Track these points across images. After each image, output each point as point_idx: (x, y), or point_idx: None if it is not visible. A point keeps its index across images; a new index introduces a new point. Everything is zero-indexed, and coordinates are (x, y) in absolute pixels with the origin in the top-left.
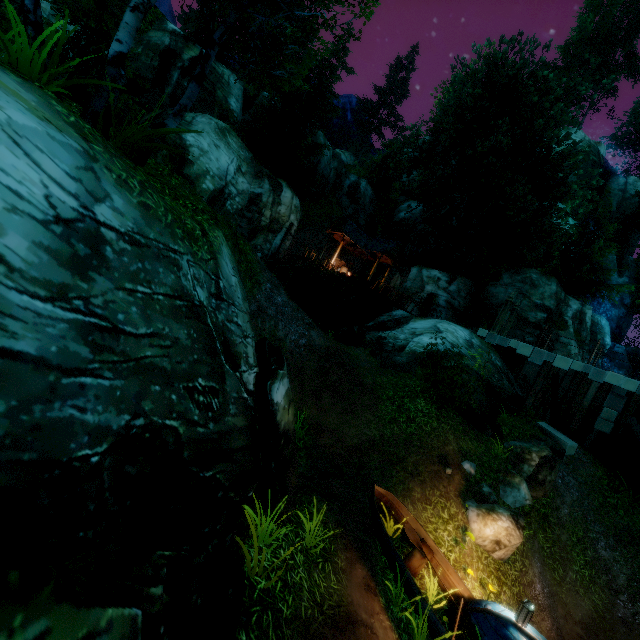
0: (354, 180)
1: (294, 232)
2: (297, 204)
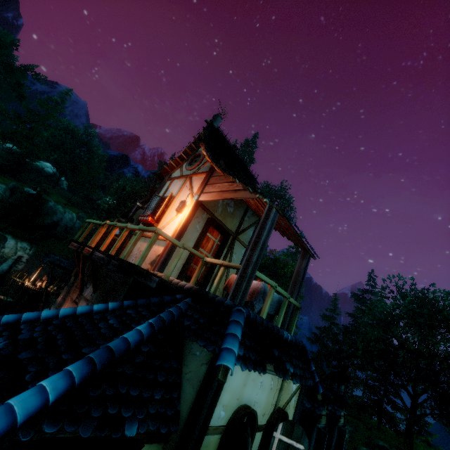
0: None
1: (26, 260)
2: (24, 246)
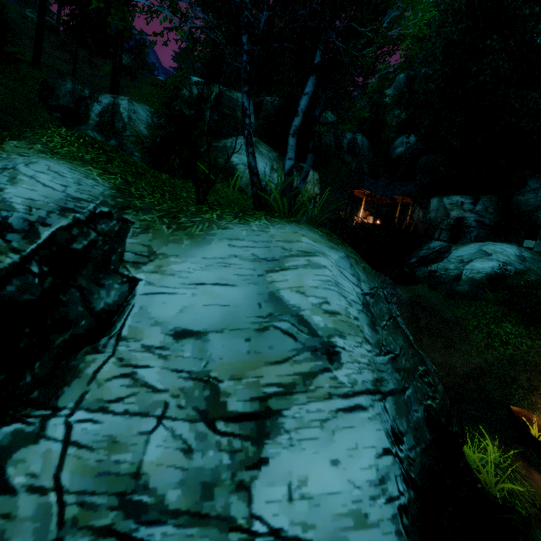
0: (350, 137)
1: (318, 200)
2: (317, 177)
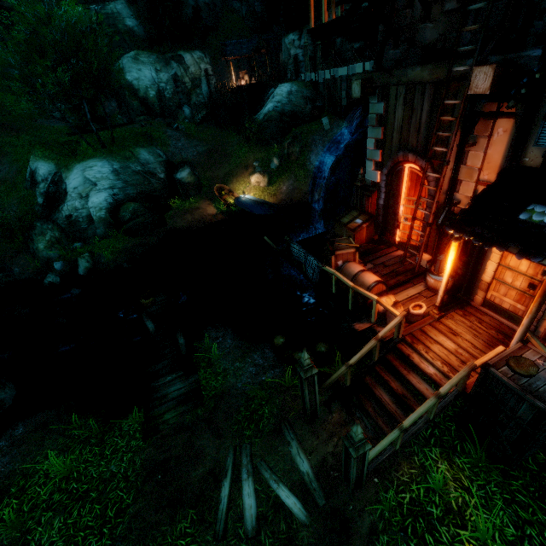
0: None
1: (212, 72)
2: (198, 56)
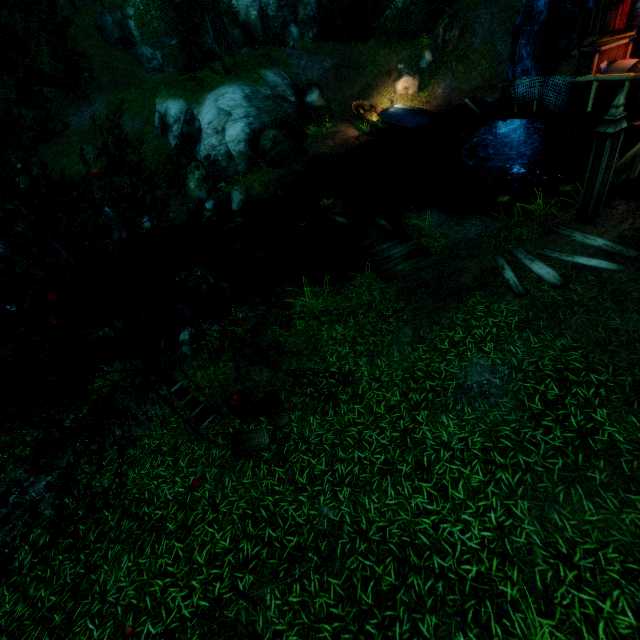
0: None
1: None
2: None
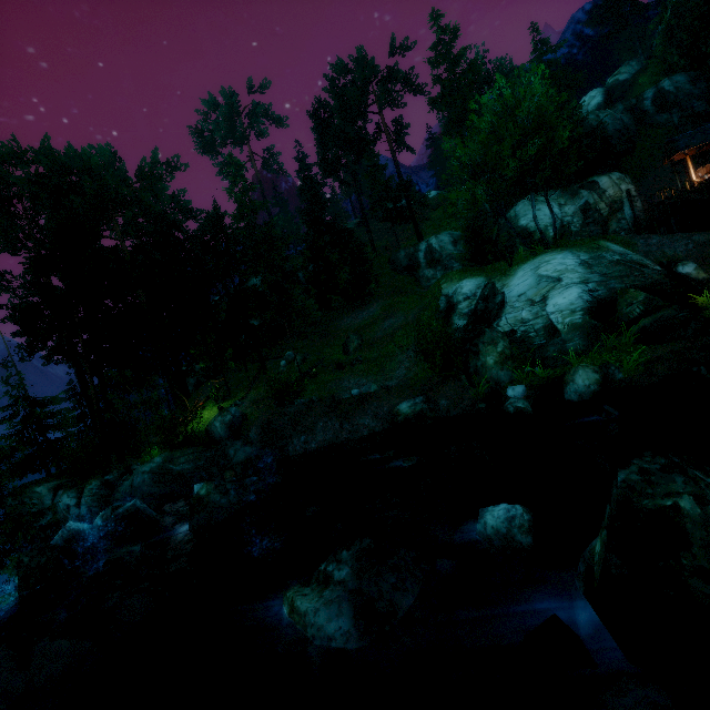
0: (652, 94)
1: (635, 193)
2: (617, 176)
